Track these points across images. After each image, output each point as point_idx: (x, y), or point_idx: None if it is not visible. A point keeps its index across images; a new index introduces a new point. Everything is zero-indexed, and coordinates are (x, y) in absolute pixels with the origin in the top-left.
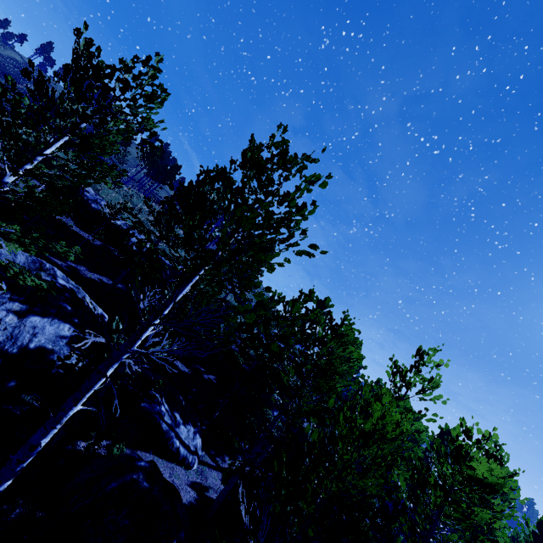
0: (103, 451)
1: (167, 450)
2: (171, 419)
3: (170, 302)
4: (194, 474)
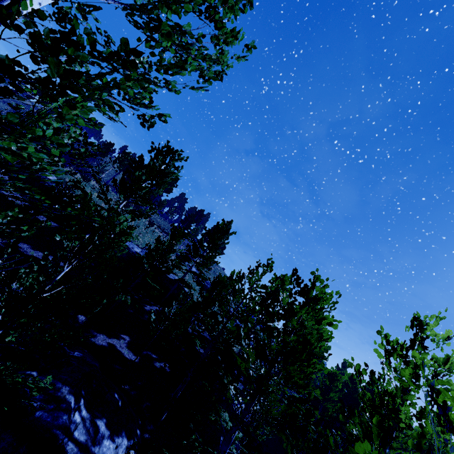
0: None
1: None
2: (88, 433)
3: None
4: None
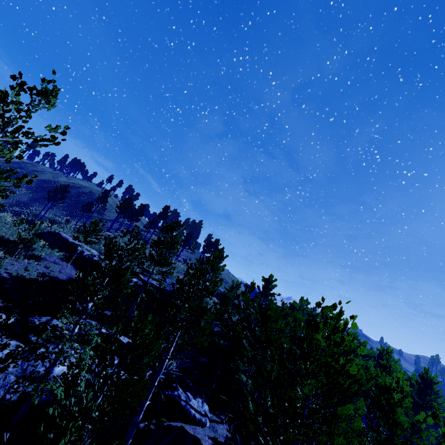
0: (153, 427)
1: (188, 417)
2: (186, 397)
3: (172, 346)
4: (208, 429)
